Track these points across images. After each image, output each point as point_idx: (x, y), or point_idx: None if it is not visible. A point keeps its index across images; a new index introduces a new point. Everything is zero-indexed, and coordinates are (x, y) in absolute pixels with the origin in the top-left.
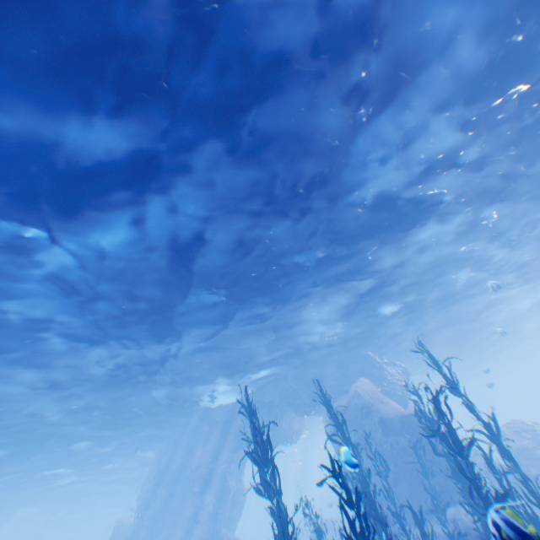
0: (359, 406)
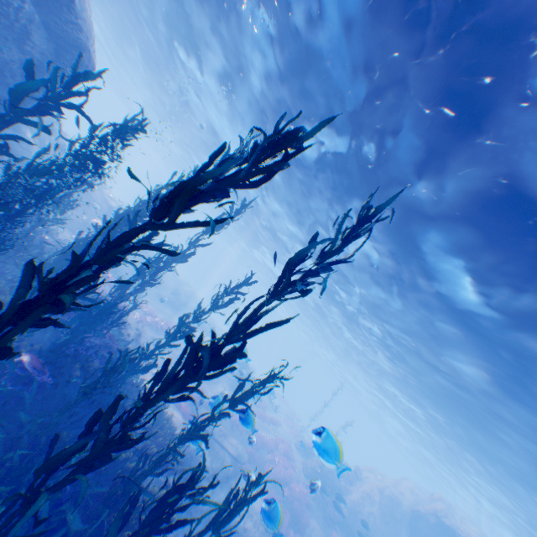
0: None
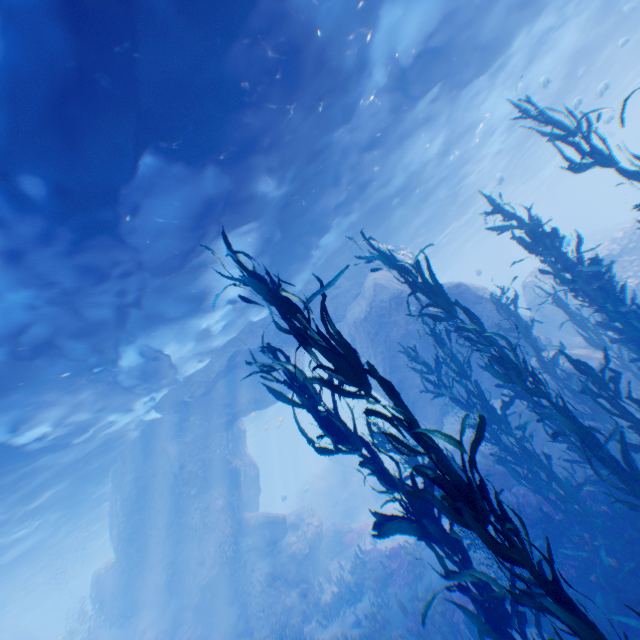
0: (387, 301)
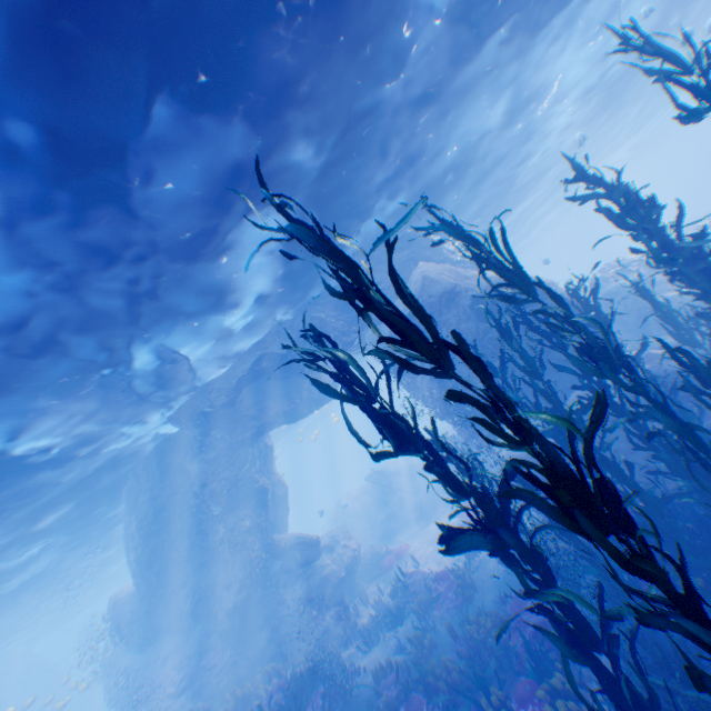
0: (437, 297)
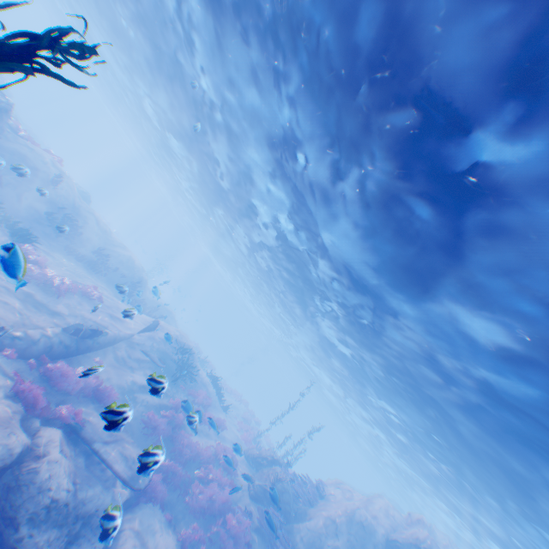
0: None
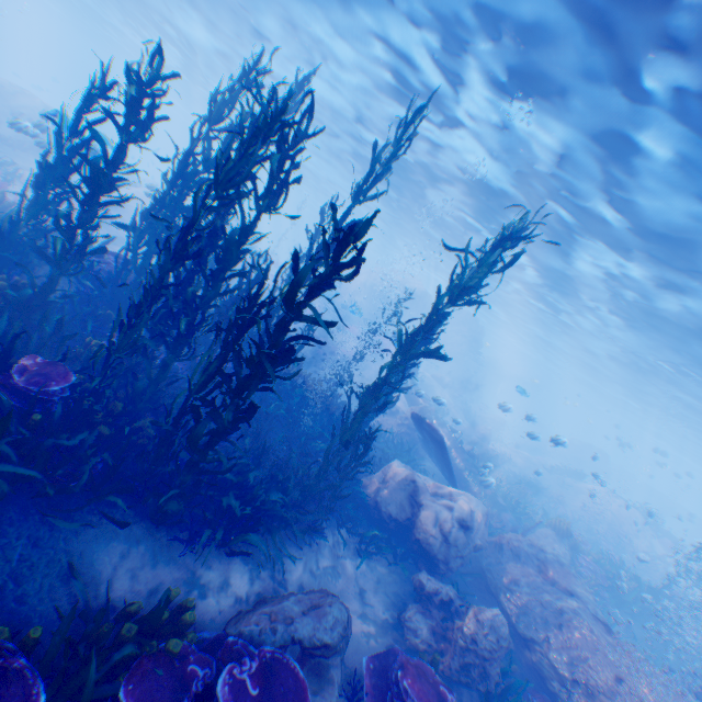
0: None
